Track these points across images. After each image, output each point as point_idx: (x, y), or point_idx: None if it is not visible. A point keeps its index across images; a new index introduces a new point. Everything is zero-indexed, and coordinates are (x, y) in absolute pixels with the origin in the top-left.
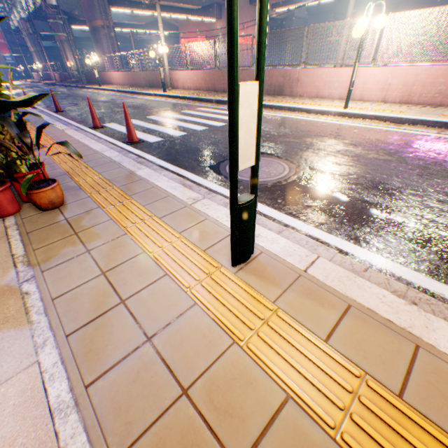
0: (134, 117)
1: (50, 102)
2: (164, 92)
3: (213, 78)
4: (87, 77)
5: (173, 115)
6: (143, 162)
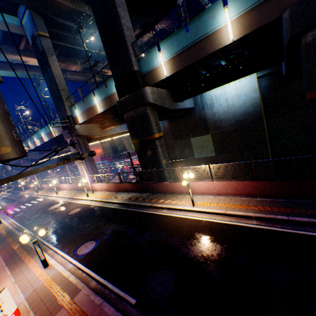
0: (17, 207)
1: (1, 205)
2: (38, 193)
3: (50, 186)
4: (24, 186)
5: (27, 203)
6: (6, 218)
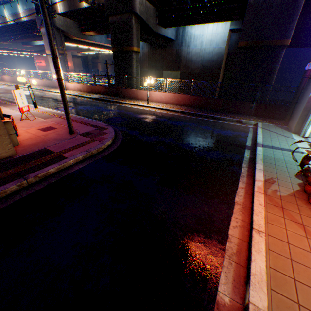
0: None
1: None
2: None
3: (13, 79)
4: None
5: None
6: None
